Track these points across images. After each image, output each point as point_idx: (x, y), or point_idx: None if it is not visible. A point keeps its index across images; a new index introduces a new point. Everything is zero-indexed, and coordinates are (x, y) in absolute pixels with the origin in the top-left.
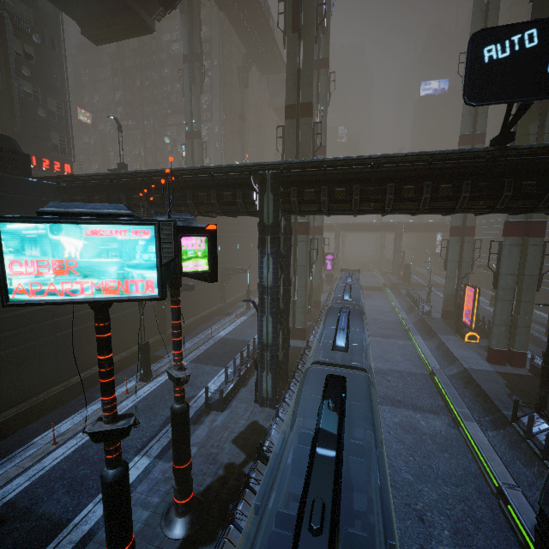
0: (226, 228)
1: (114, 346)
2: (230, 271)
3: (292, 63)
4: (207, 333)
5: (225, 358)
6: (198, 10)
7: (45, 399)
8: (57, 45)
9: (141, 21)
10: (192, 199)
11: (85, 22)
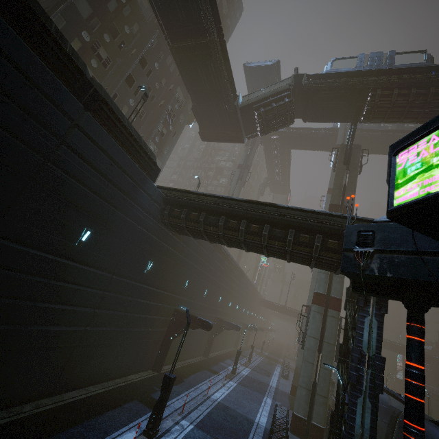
0: (230, 283)
1: (116, 366)
2: (224, 324)
3: (339, 180)
4: (201, 388)
5: (235, 437)
6: (256, 147)
7: (31, 415)
8: (176, 136)
9: (241, 135)
10: (293, 236)
11: (204, 128)
